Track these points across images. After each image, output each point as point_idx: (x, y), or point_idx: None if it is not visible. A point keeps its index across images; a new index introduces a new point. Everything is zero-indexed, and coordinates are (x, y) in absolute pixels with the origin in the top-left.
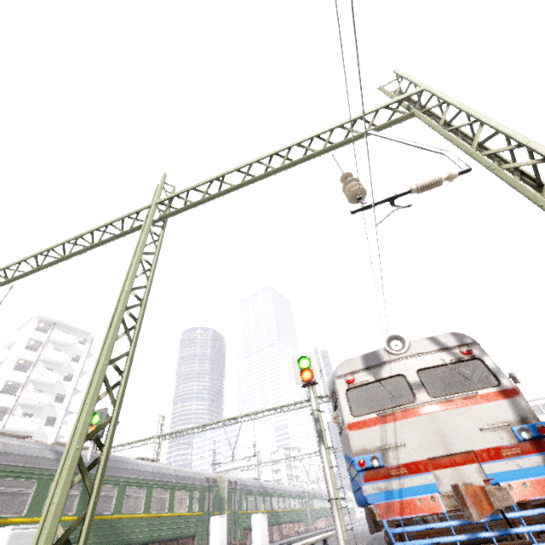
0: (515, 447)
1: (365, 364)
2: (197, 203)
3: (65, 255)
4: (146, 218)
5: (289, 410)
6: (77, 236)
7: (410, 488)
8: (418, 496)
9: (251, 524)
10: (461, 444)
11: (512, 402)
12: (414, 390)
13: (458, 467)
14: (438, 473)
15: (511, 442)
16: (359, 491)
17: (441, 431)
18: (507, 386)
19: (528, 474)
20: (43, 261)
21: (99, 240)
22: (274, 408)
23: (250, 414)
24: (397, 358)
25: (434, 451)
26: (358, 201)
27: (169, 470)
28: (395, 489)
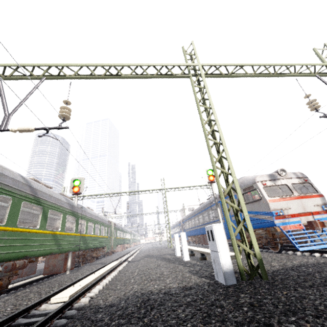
0: (322, 212)
1: (270, 178)
2: (227, 76)
3: (118, 73)
4: (189, 71)
5: (150, 192)
6: (139, 65)
7: (291, 222)
8: (295, 224)
9: (174, 238)
10: (308, 209)
11: (322, 198)
12: (292, 191)
13: (307, 216)
14: (301, 217)
15: (321, 210)
16: (267, 223)
17: (303, 205)
18: (320, 193)
19: (324, 219)
20: (105, 73)
21: (155, 74)
22: (141, 191)
23: (126, 192)
24: (283, 178)
25: (300, 211)
26: (317, 111)
27: (98, 215)
28: (286, 222)
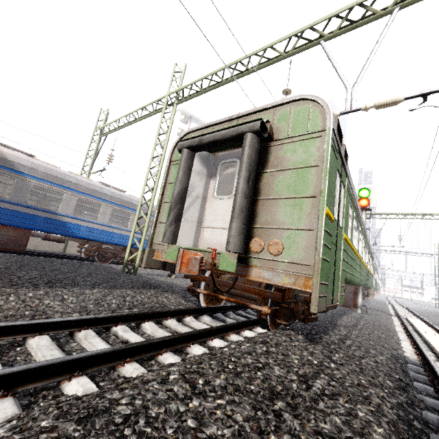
0: None
1: None
2: None
3: None
4: None
5: None
6: None
7: None
8: None
9: None
10: None
11: None
12: None
13: None
14: None
15: None
16: None
17: None
18: None
19: None
20: None
21: None
22: (431, 214)
23: (397, 214)
24: None
25: None
26: None
27: None
28: None
